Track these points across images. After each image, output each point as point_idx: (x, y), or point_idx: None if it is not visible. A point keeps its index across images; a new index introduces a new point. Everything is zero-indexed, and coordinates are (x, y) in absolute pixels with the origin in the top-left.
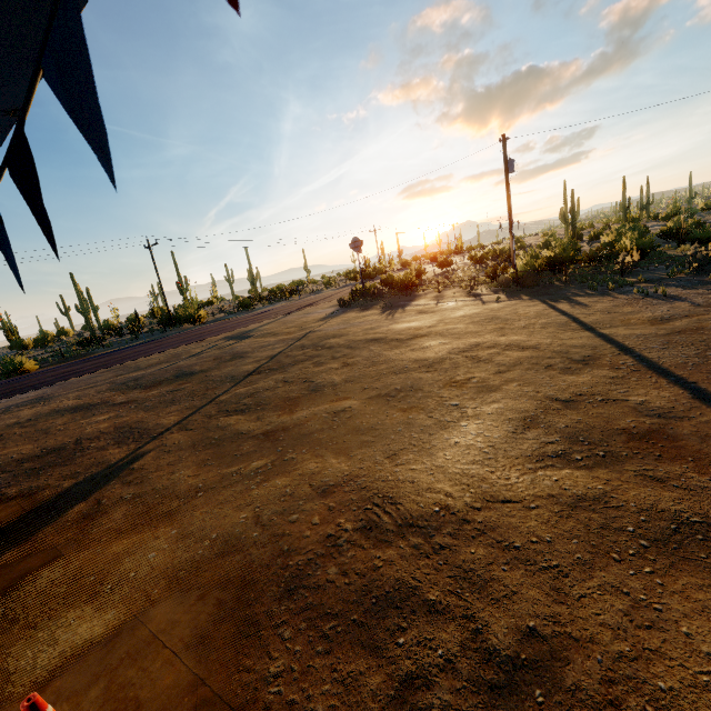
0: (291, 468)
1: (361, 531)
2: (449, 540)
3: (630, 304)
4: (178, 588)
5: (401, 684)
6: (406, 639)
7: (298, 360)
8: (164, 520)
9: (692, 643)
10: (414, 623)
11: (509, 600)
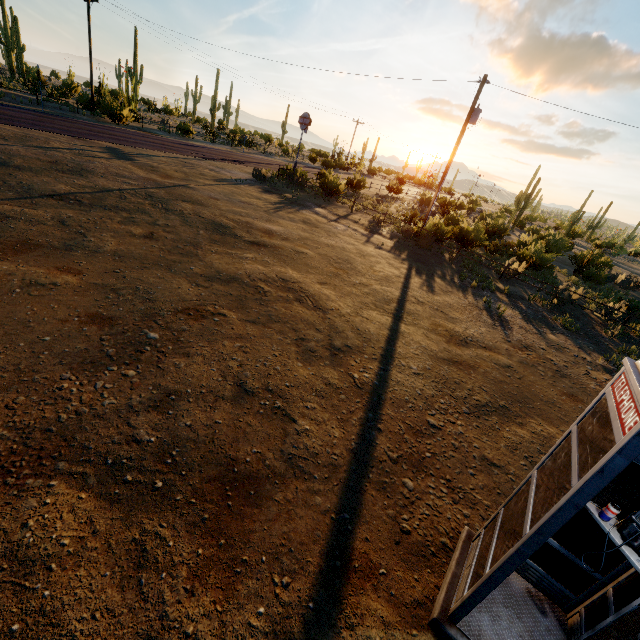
0: None
1: None
2: None
3: (464, 310)
4: None
5: None
6: None
7: (119, 206)
8: None
9: None
10: None
11: None
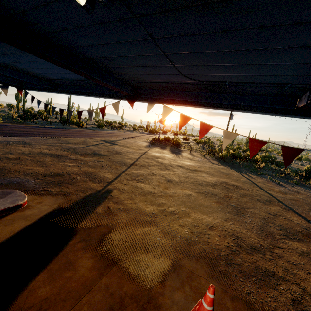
0: (188, 215)
1: (238, 247)
2: (271, 257)
3: (269, 183)
4: (182, 254)
5: (292, 301)
6: (283, 287)
7: (150, 164)
8: (149, 224)
9: None
10: (282, 283)
11: (306, 281)
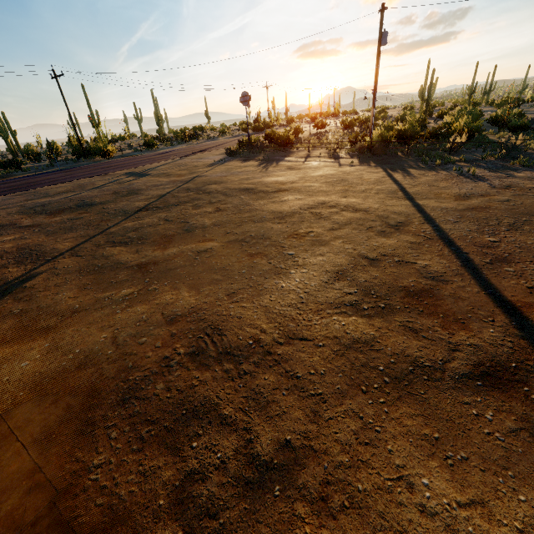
0: (152, 297)
1: (190, 355)
2: (252, 367)
3: (446, 180)
4: (40, 392)
5: (185, 477)
6: (198, 443)
7: (181, 201)
8: (42, 334)
9: (391, 458)
10: (208, 432)
11: (279, 418)
